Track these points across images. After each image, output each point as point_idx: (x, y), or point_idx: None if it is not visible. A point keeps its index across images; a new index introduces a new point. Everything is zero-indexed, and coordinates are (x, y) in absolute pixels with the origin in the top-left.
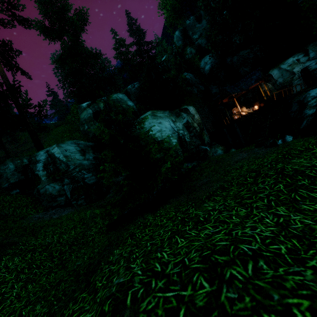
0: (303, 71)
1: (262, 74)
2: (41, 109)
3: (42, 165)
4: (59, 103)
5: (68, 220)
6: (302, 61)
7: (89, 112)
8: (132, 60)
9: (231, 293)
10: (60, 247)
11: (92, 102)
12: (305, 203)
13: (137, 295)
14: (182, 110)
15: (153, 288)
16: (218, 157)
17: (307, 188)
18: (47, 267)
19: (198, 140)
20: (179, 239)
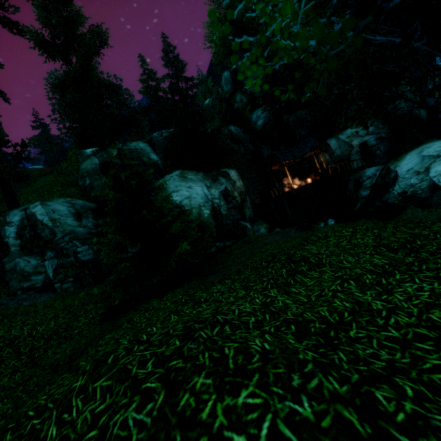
0: (361, 145)
1: (318, 142)
2: (23, 150)
3: (14, 230)
4: (49, 141)
5: (47, 308)
6: (361, 134)
7: (95, 162)
8: (163, 100)
9: (192, 345)
10: (31, 342)
11: (101, 149)
12: (295, 286)
13: (119, 356)
14: (221, 173)
15: (135, 350)
16: (253, 237)
17: (303, 274)
18: (10, 366)
19: (237, 213)
20: (173, 316)
